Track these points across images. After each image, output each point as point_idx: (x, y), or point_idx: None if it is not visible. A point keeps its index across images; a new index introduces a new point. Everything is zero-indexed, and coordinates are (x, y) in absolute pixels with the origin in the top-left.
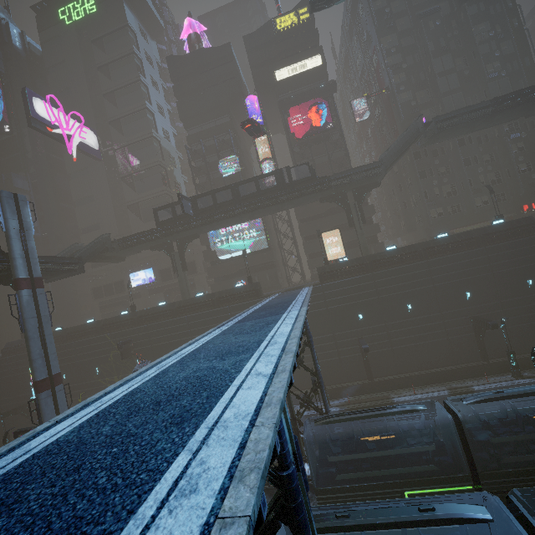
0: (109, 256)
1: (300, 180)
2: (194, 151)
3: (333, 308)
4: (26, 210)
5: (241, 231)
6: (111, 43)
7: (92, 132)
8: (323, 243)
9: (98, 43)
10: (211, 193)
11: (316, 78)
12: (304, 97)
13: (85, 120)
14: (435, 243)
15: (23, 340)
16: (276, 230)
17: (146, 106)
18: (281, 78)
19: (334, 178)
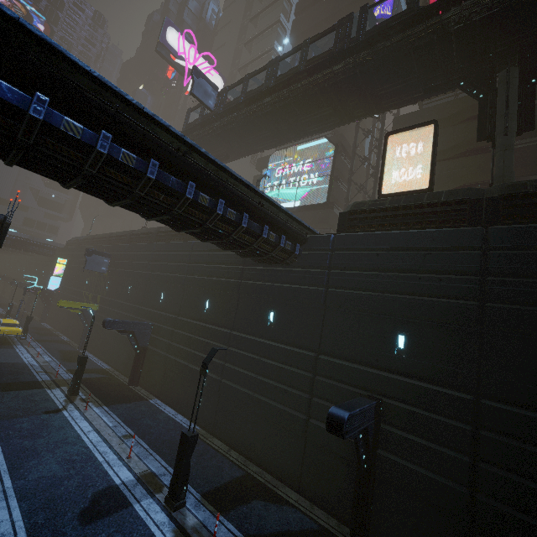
0: None
1: (379, 25)
2: None
3: (337, 293)
4: None
5: (299, 174)
6: None
7: (221, 78)
8: (384, 156)
9: None
10: (244, 79)
11: None
12: None
13: (223, 71)
14: None
15: (78, 237)
16: (349, 179)
17: (274, 46)
18: None
19: None
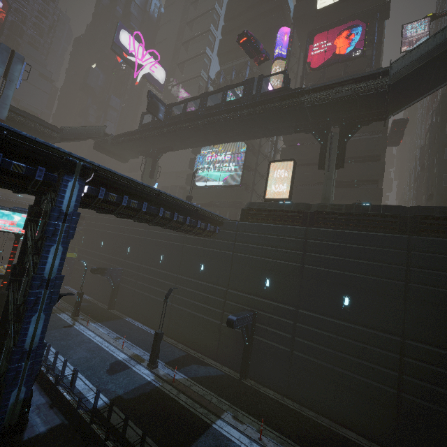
0: (111, 151)
1: (268, 92)
2: (213, 81)
3: (238, 256)
4: (18, 66)
5: (222, 162)
6: (203, 3)
7: (163, 70)
8: (268, 175)
9: (195, 5)
10: (184, 101)
11: (367, 5)
12: (341, 24)
13: (165, 63)
14: (444, 213)
15: None
16: (255, 169)
17: (205, 51)
18: (322, 7)
19: (308, 88)
